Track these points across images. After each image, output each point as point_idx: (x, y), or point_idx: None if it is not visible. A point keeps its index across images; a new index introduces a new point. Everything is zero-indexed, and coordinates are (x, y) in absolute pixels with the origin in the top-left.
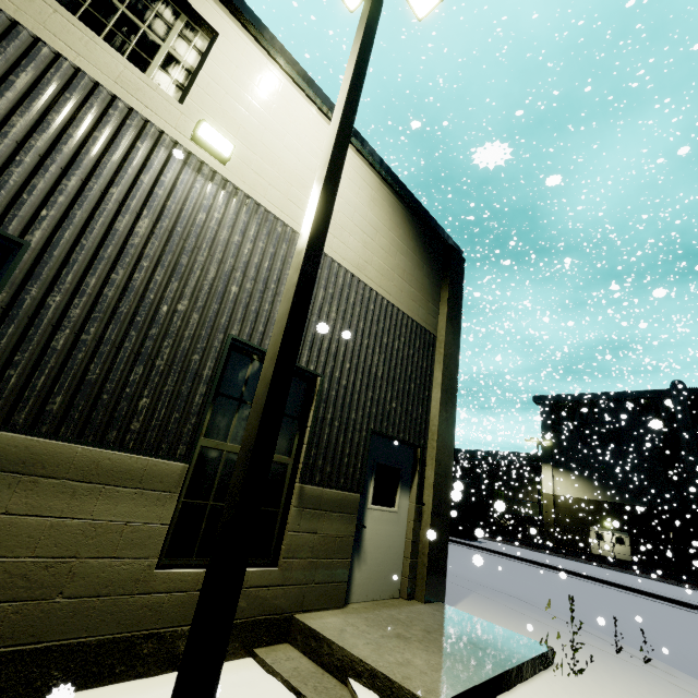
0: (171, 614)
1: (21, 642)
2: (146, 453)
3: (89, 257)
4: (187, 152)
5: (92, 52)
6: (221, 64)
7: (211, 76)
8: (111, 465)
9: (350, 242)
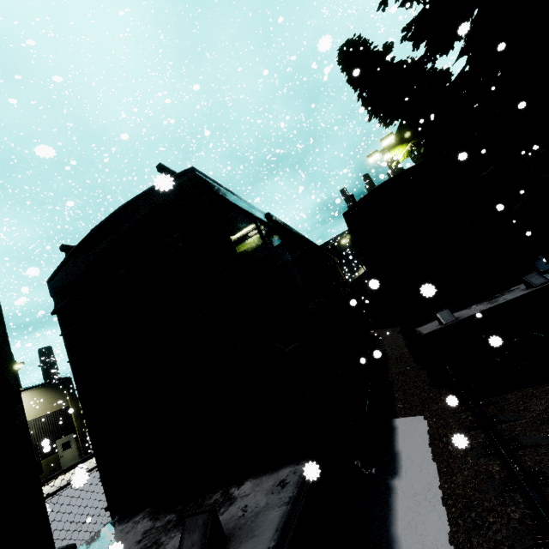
0: None
1: None
2: None
3: None
4: None
5: None
6: None
7: None
8: None
9: (31, 413)
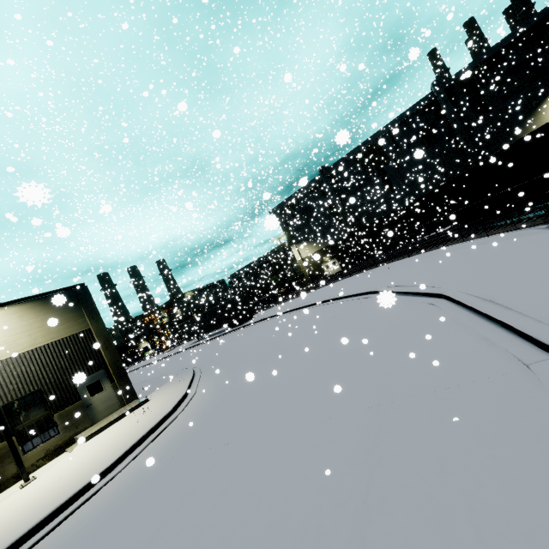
0: (35, 458)
1: (3, 480)
2: (1, 443)
3: None
4: None
5: None
6: None
7: None
8: None
9: (22, 341)
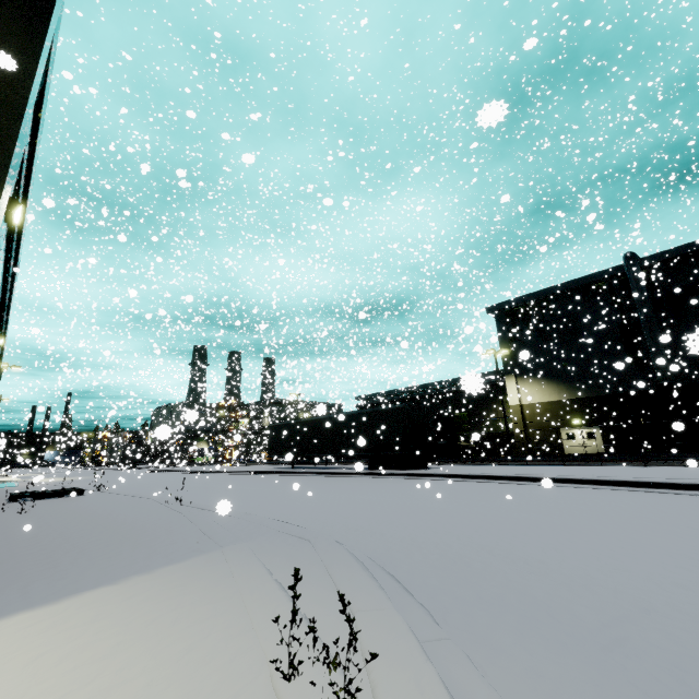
0: None
1: None
2: None
3: None
4: None
5: None
6: None
7: None
8: None
9: None
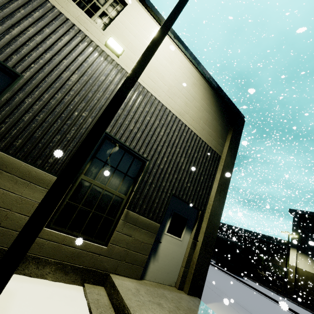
0: (47, 251)
1: None
2: (52, 173)
3: (47, 86)
4: (101, 50)
5: (68, 7)
6: (126, 16)
7: (120, 21)
8: (36, 174)
9: (178, 101)
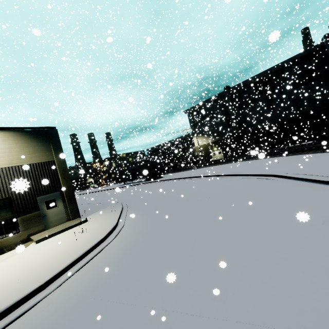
0: None
1: None
2: None
3: None
4: None
5: None
6: None
7: None
8: None
9: (2, 159)
